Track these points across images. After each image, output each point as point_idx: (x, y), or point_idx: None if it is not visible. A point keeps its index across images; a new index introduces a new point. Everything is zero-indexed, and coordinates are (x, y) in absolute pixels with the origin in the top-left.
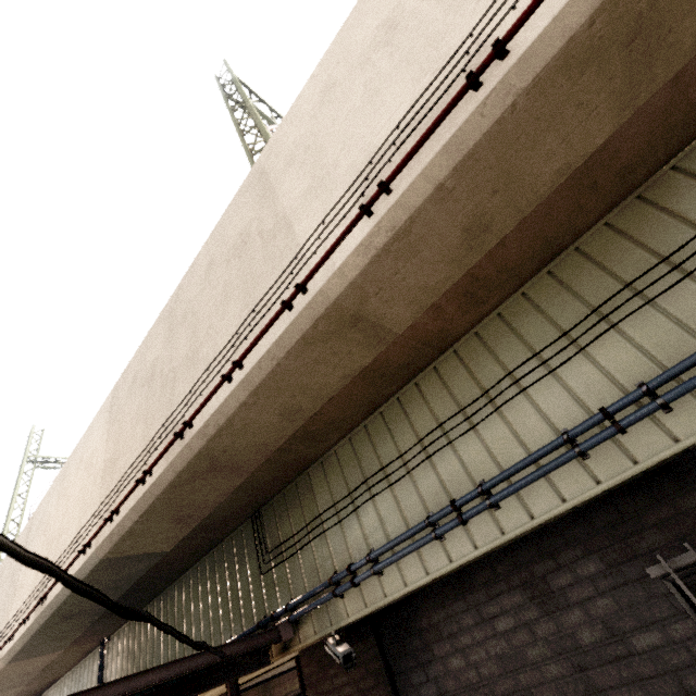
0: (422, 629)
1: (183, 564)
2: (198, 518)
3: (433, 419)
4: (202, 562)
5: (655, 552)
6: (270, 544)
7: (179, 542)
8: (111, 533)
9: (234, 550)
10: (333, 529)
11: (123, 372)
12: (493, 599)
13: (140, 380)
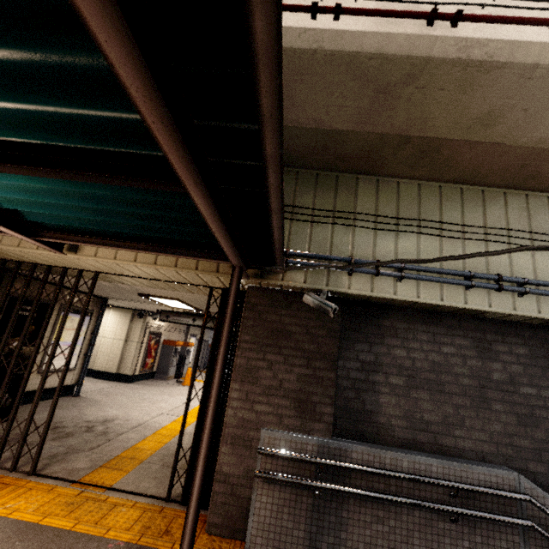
0: (383, 326)
1: None
2: None
3: (505, 223)
4: None
5: None
6: None
7: None
8: None
9: None
10: (365, 230)
11: None
12: (449, 336)
13: None
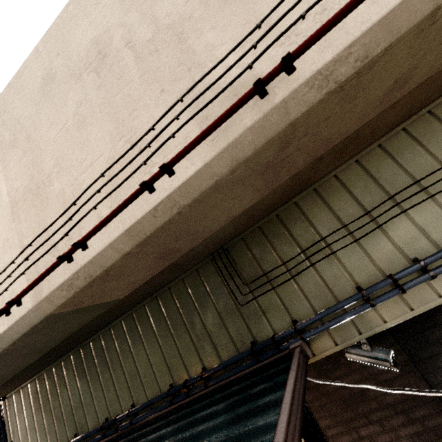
0: None
1: (118, 313)
2: (180, 253)
3: None
4: (139, 308)
5: None
6: (246, 276)
7: (139, 286)
8: (73, 276)
9: (189, 290)
10: (346, 248)
11: (11, 81)
12: None
13: (67, 72)
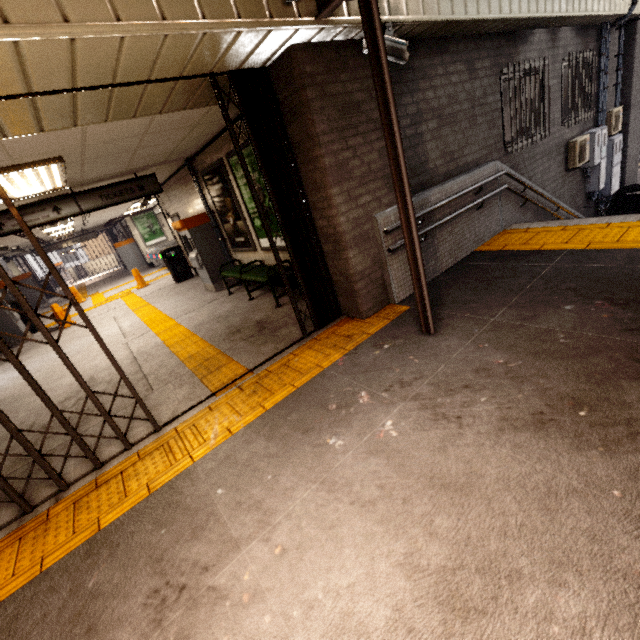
0: (415, 68)
1: None
2: None
3: None
4: None
5: (501, 66)
6: None
7: None
8: None
9: None
10: None
11: None
12: (453, 64)
13: None
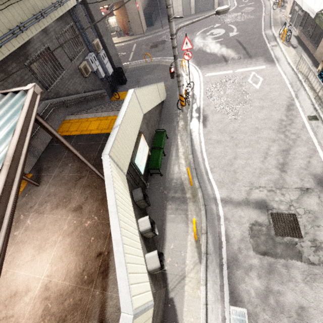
0: None
1: None
2: None
3: None
4: None
5: (23, 61)
6: None
7: None
8: None
9: None
10: None
11: None
12: None
13: None
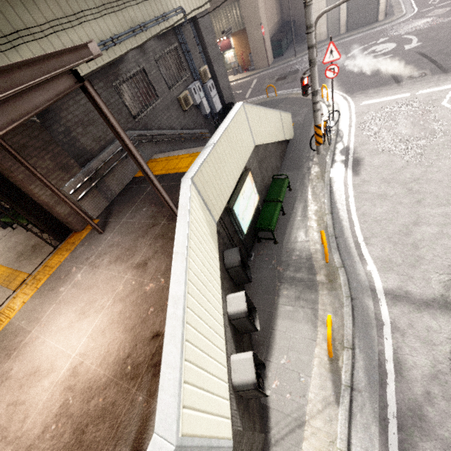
0: (53, 109)
1: None
2: None
3: (53, 14)
4: None
5: (112, 81)
6: None
7: None
8: None
9: None
10: None
11: None
12: (78, 95)
13: None
